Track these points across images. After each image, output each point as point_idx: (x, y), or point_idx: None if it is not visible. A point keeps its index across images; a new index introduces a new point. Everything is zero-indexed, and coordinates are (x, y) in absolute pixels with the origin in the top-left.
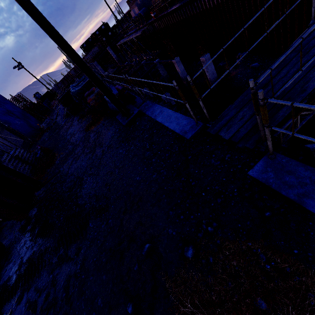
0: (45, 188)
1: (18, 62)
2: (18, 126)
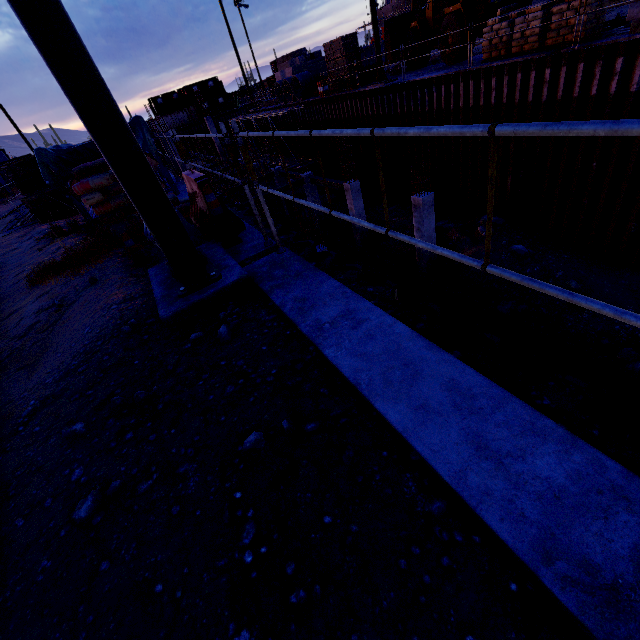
0: None
1: None
2: None
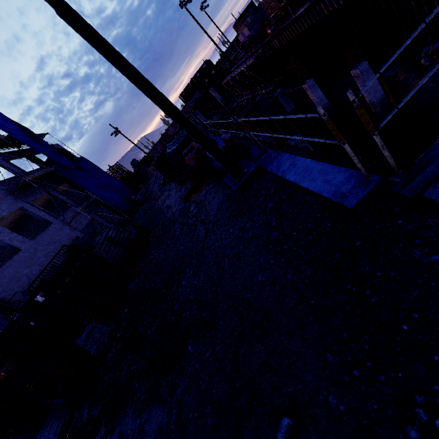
0: (138, 279)
1: (115, 128)
2: (114, 200)
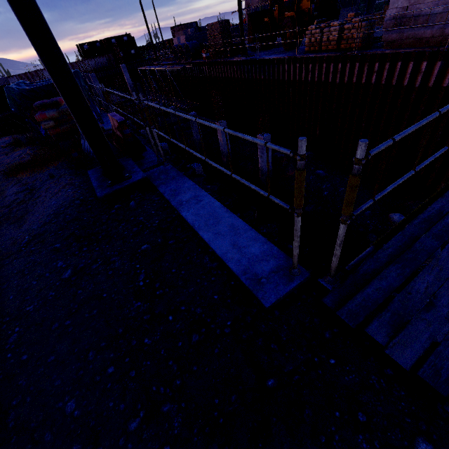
0: None
1: None
2: None
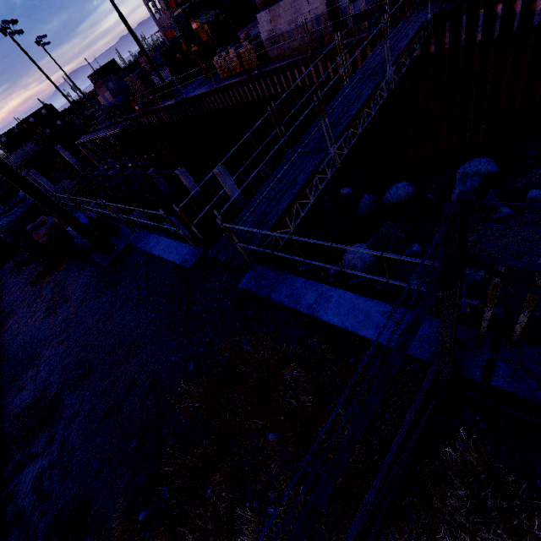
0: None
1: None
2: None
